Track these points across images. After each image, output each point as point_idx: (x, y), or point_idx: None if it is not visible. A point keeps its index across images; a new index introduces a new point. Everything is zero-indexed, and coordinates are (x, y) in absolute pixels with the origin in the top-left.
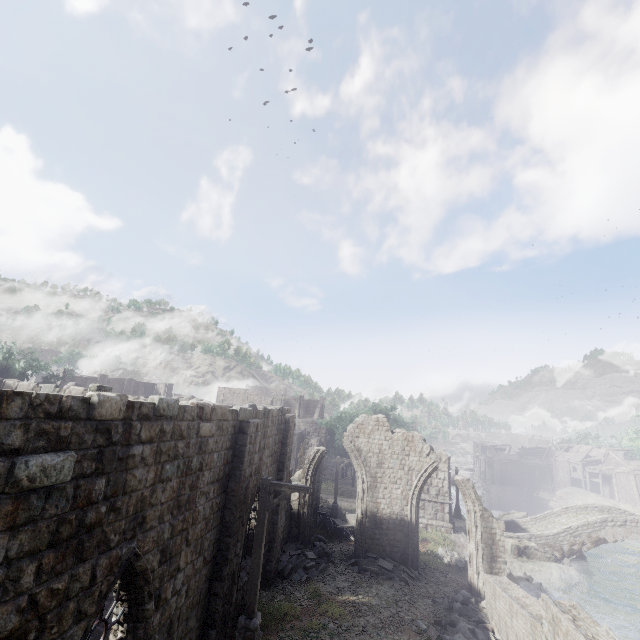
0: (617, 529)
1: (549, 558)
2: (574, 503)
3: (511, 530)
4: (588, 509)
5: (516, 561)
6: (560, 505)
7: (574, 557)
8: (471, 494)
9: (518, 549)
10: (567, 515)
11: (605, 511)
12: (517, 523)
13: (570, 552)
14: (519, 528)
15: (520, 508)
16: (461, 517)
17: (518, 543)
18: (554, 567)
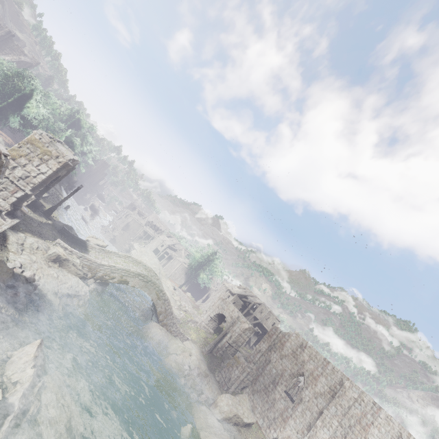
0: (141, 282)
1: (78, 274)
2: (144, 258)
3: (77, 246)
4: (140, 264)
5: (42, 263)
6: (137, 254)
7: (99, 282)
8: None
9: (58, 258)
10: (125, 260)
11: (147, 270)
12: (87, 245)
13: (100, 278)
14: (85, 248)
15: (116, 243)
16: (48, 216)
17: (63, 254)
18: (73, 281)
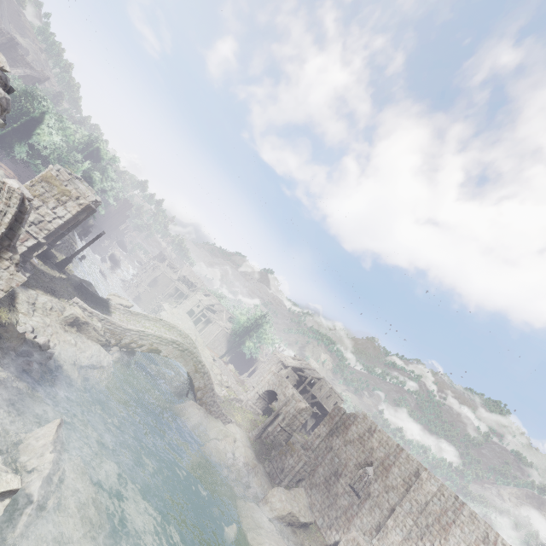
0: (176, 351)
1: (100, 341)
2: (176, 321)
3: (97, 306)
4: (174, 329)
5: (58, 327)
6: (168, 317)
7: (124, 350)
8: (6, 215)
9: (75, 320)
10: (155, 324)
11: (183, 337)
12: (109, 305)
13: (125, 346)
14: (107, 309)
15: (141, 302)
16: (62, 269)
17: (82, 316)
18: (94, 349)
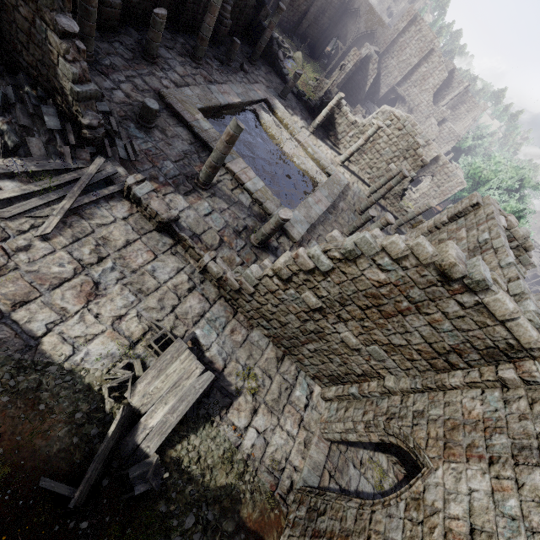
0: None
1: None
2: None
3: None
4: None
5: None
6: None
7: None
8: None
9: None
10: None
11: None
12: None
13: None
14: None
15: None
16: None
17: None
18: None
